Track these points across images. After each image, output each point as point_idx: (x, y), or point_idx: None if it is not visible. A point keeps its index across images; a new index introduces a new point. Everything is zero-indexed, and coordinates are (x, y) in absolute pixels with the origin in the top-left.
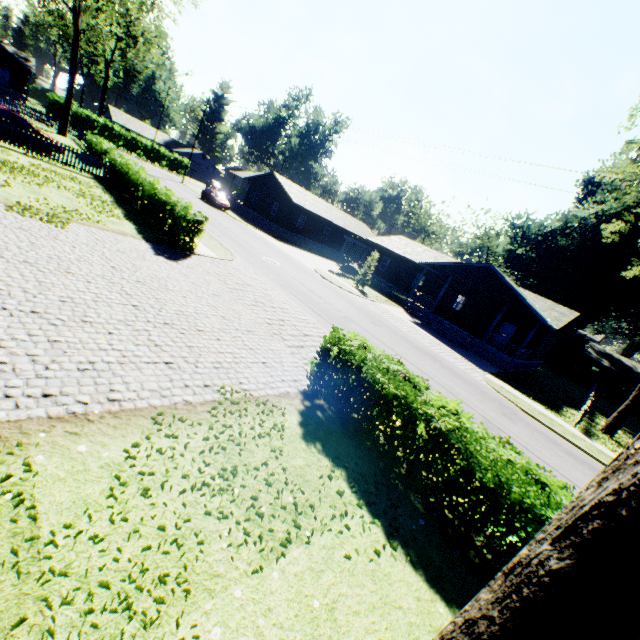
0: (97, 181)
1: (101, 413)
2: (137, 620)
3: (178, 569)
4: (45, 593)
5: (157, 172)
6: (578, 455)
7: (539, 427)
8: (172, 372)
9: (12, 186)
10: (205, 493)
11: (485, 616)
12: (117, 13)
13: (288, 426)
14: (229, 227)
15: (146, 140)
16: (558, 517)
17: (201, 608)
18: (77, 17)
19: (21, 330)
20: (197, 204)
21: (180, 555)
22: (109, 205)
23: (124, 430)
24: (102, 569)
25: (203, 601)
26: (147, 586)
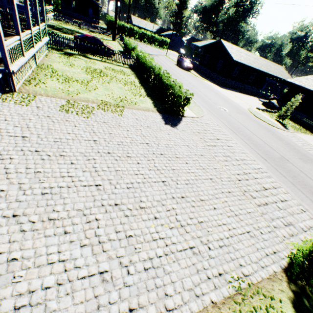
0: (130, 69)
1: None
2: None
3: None
4: None
5: (154, 51)
6: None
7: None
8: (196, 259)
9: (98, 88)
10: None
11: None
12: None
13: None
14: (194, 84)
15: (148, 32)
16: None
17: None
18: None
19: (111, 227)
20: (175, 70)
21: None
22: (138, 87)
23: None
24: None
25: None
26: None
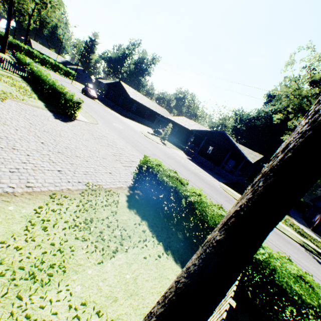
0: (23, 79)
1: (22, 192)
2: (38, 283)
3: (60, 262)
4: None
5: (57, 77)
6: None
7: None
8: (61, 175)
9: None
10: (76, 229)
11: (193, 264)
12: None
13: (120, 202)
14: (96, 108)
15: (51, 60)
16: (222, 221)
17: (71, 278)
18: None
19: None
20: (79, 95)
21: (61, 256)
22: (29, 92)
23: (34, 200)
24: (20, 261)
25: (72, 275)
26: (44, 269)
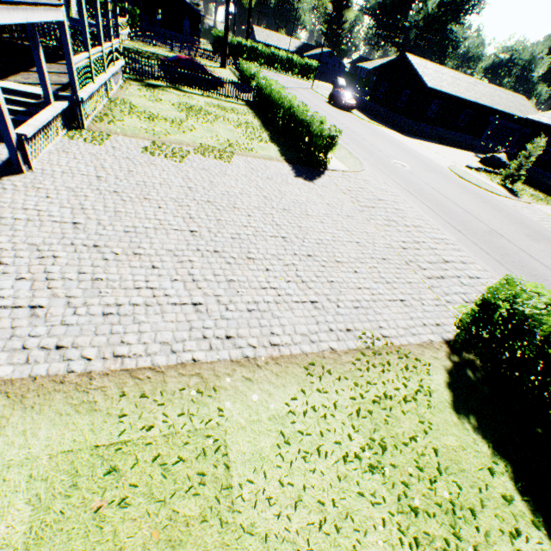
0: (248, 107)
1: (265, 358)
2: None
3: None
4: None
5: (290, 83)
6: None
7: None
8: (317, 313)
9: (196, 129)
10: (356, 468)
11: None
12: None
13: (434, 388)
14: (355, 130)
15: (281, 52)
16: None
17: None
18: None
19: (209, 270)
20: (325, 110)
21: (338, 539)
22: (258, 130)
23: (283, 379)
24: (276, 536)
25: None
26: None
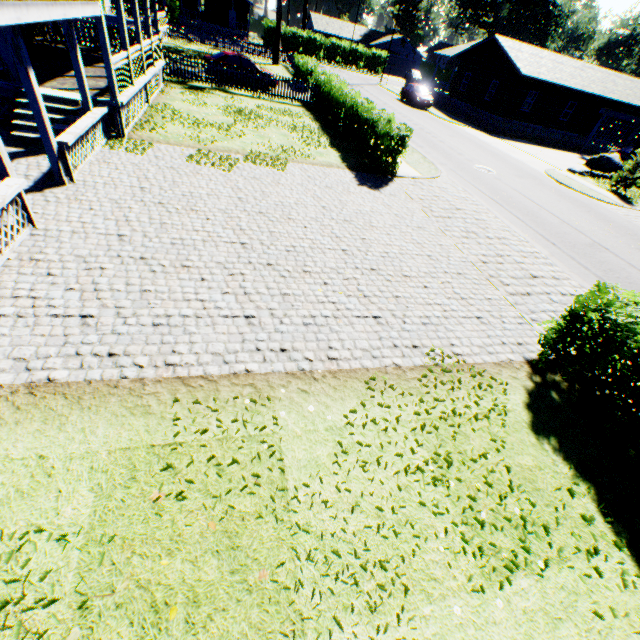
0: (304, 108)
1: (322, 372)
2: (363, 599)
3: (395, 558)
4: (294, 545)
5: (355, 79)
6: None
7: None
8: (380, 328)
9: (245, 135)
10: (418, 479)
11: None
12: None
13: (510, 408)
14: (431, 131)
15: (344, 42)
16: None
17: (419, 610)
18: None
19: (261, 284)
20: (395, 109)
21: (397, 543)
22: (315, 134)
23: (342, 392)
24: (332, 536)
25: (420, 603)
26: (369, 566)
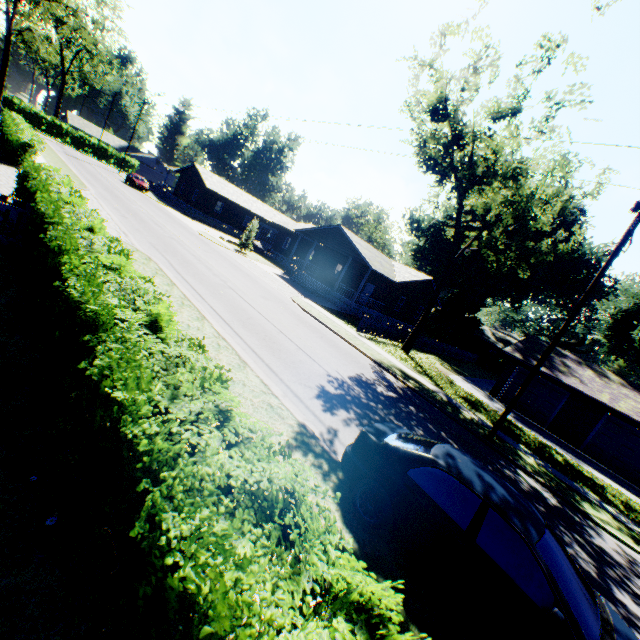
0: None
1: None
2: None
3: None
4: None
5: (93, 162)
6: (315, 325)
7: (300, 313)
8: None
9: None
10: None
11: None
12: (73, 29)
13: None
14: (125, 193)
15: (95, 139)
16: None
17: None
18: (9, 18)
19: None
20: (109, 179)
21: None
22: None
23: None
24: None
25: None
26: None
